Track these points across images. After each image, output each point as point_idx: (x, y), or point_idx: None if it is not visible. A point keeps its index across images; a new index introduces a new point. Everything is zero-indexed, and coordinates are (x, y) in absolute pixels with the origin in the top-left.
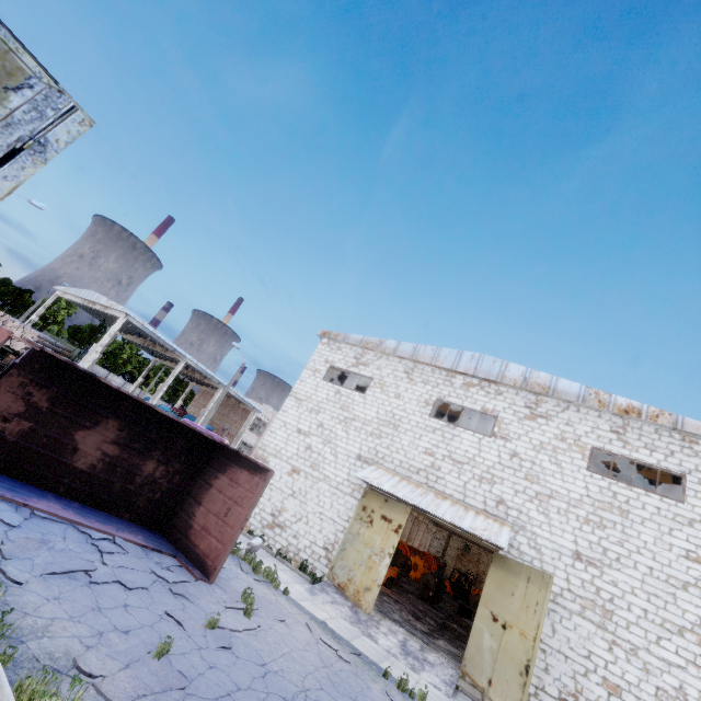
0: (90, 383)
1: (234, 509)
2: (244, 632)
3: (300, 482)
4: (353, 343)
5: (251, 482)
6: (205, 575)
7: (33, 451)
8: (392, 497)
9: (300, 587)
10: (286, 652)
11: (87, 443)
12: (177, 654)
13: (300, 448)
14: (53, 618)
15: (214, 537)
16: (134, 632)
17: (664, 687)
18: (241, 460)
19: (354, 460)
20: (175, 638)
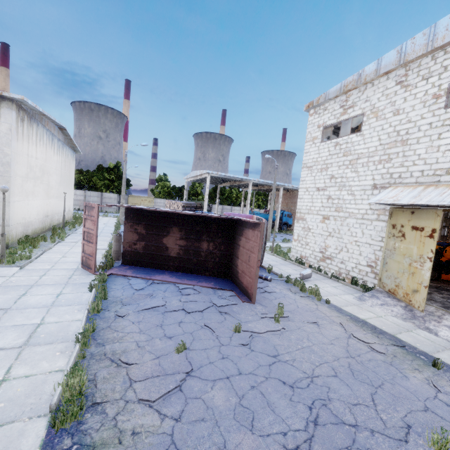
0: (155, 214)
1: (251, 256)
2: (269, 333)
3: (332, 224)
4: (333, 96)
5: (254, 236)
6: (249, 299)
7: (151, 254)
8: (422, 208)
9: (349, 297)
10: (306, 346)
11: (169, 243)
12: (200, 350)
13: (323, 201)
14: (129, 332)
15: (247, 276)
16: (175, 337)
17: None
18: (246, 224)
19: (370, 191)
20: (205, 339)
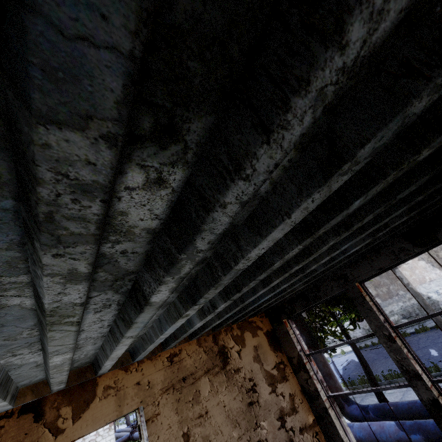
0: None
1: None
2: None
3: None
4: None
5: None
6: None
7: None
8: None
9: None
10: None
11: None
12: None
13: None
14: None
15: None
16: None
17: (91, 438)
18: None
19: None
20: None
